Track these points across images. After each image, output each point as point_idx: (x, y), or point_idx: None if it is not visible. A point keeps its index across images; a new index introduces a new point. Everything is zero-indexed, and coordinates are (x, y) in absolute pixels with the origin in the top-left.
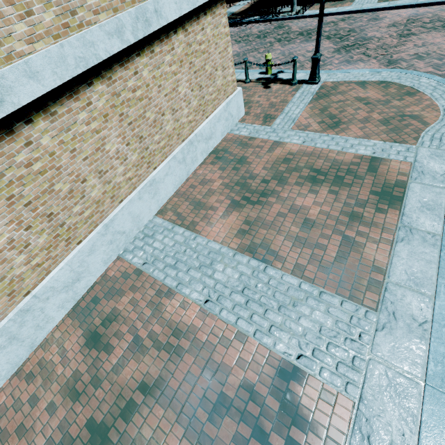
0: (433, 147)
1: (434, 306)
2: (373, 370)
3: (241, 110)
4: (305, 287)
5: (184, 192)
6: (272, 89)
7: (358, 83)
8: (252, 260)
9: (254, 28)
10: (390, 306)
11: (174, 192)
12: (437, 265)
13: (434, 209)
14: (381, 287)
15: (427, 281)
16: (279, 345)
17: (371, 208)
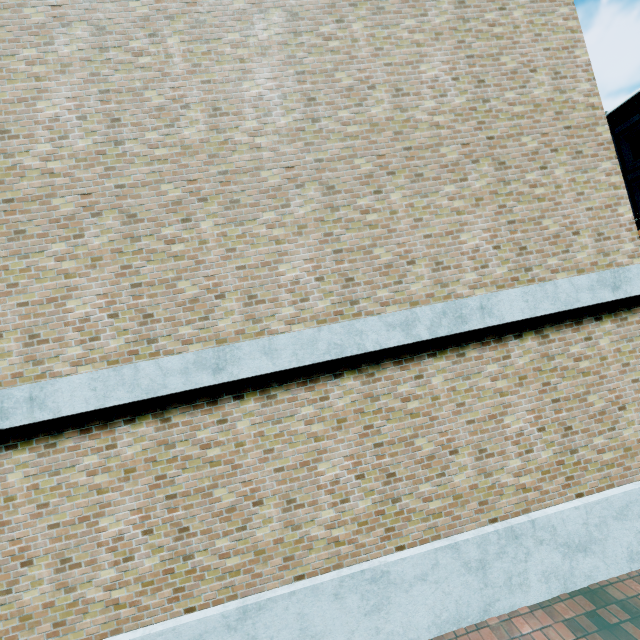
0: None
1: None
2: None
3: None
4: None
5: None
6: None
7: None
8: None
9: None
10: None
11: (432, 635)
12: None
13: None
14: None
15: None
16: None
17: None
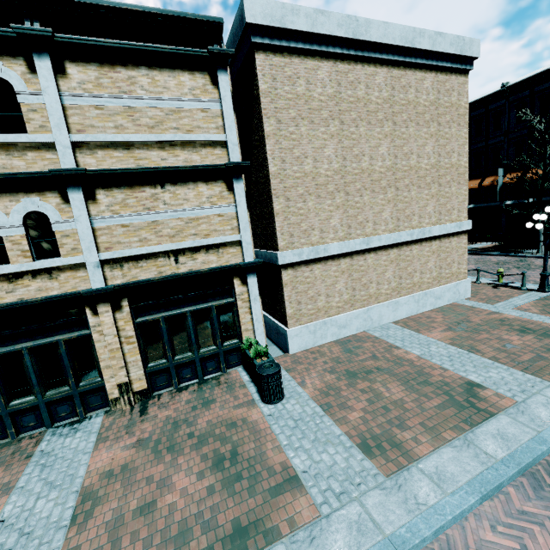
0: None
1: None
2: (537, 397)
3: (468, 293)
4: (497, 364)
5: (412, 318)
6: (501, 289)
7: None
8: (459, 349)
9: (494, 258)
10: None
11: (405, 317)
12: None
13: None
14: None
15: None
16: (470, 376)
17: None
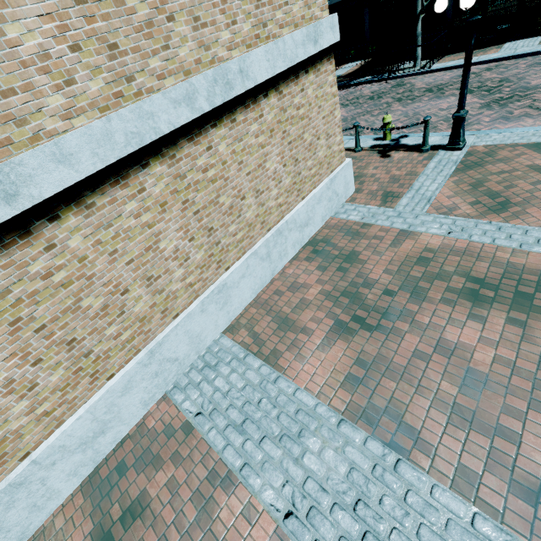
0: None
1: None
2: None
3: (350, 187)
4: (485, 529)
5: (266, 300)
6: (393, 158)
7: (529, 146)
8: (370, 440)
9: (366, 89)
10: None
11: (253, 299)
12: None
13: None
14: None
15: None
16: None
17: None
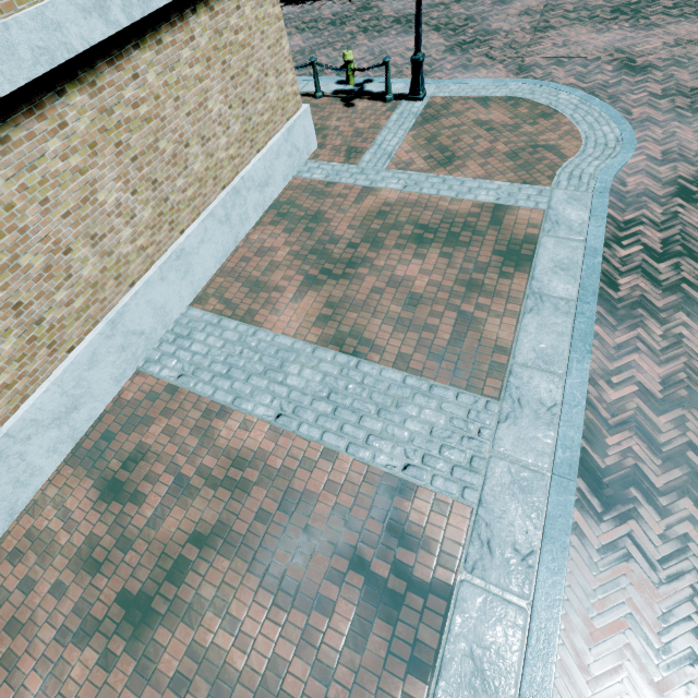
0: (571, 189)
1: (564, 386)
2: (495, 469)
3: (312, 141)
4: (411, 382)
5: (233, 268)
6: (358, 108)
7: (478, 100)
8: (339, 355)
9: (326, 9)
10: (515, 393)
11: (217, 269)
12: (569, 338)
13: (569, 269)
14: (505, 371)
15: (558, 357)
16: (380, 458)
17: (494, 273)
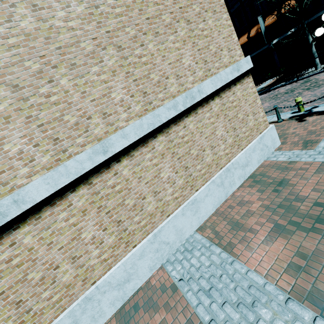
0: None
1: None
2: None
3: (276, 141)
4: None
5: (222, 211)
6: (308, 120)
7: None
8: (319, 319)
9: (281, 90)
10: None
11: (214, 211)
12: None
13: None
14: None
15: None
16: None
17: None
